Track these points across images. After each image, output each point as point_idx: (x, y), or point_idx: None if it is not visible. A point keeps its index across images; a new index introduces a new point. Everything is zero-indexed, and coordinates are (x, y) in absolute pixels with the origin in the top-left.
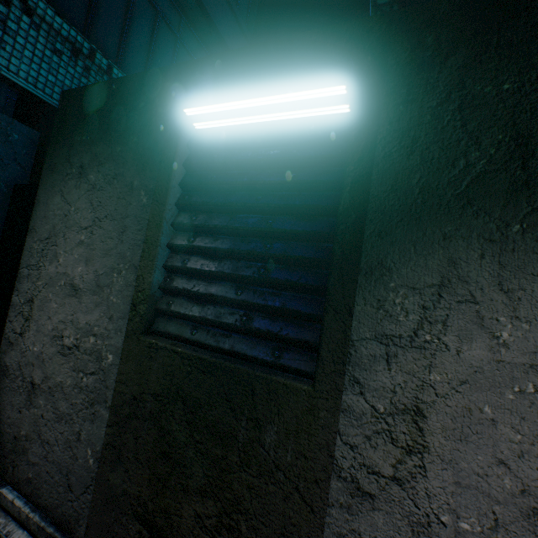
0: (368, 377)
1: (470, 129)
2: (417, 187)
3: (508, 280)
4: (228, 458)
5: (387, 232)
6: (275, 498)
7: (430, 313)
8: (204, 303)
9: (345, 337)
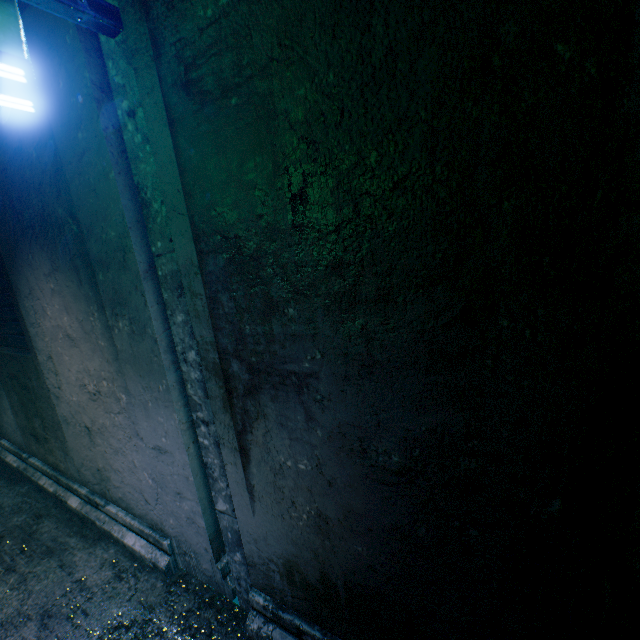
0: (38, 346)
1: (1, 198)
2: (6, 239)
3: (40, 285)
4: (33, 398)
5: (11, 268)
6: (47, 409)
7: (35, 309)
8: (7, 323)
9: (27, 329)
